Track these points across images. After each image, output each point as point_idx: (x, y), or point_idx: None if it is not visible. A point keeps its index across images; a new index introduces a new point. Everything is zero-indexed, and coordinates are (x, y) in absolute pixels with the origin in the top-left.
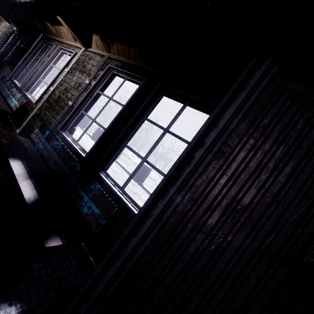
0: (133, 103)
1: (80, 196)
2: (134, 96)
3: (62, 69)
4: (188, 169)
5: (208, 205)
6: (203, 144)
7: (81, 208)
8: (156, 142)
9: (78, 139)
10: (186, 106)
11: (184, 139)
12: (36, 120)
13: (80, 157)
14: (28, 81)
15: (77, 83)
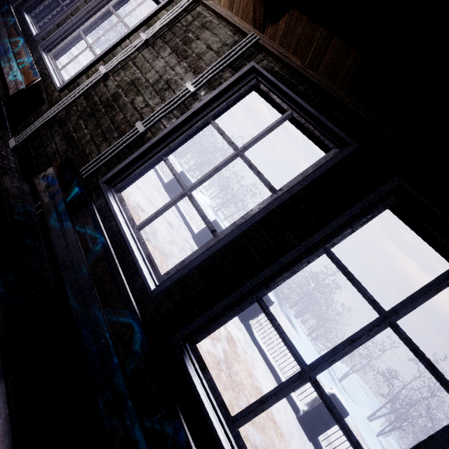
0: (304, 197)
1: (130, 442)
2: (312, 181)
3: (132, 30)
4: None
5: None
6: None
7: None
8: (351, 339)
9: (141, 224)
10: None
11: (443, 377)
12: (55, 133)
13: (141, 281)
14: (53, 28)
15: (162, 79)
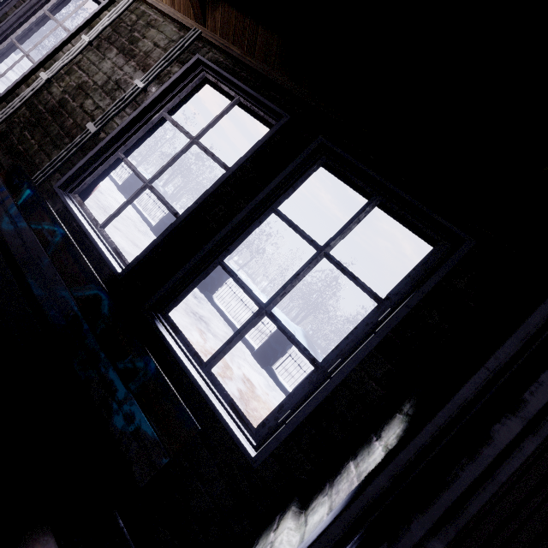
0: (251, 167)
1: (105, 383)
2: (256, 153)
3: (73, 33)
4: (472, 471)
5: (481, 542)
6: (519, 404)
7: (108, 414)
8: (297, 273)
9: (104, 222)
10: (374, 205)
11: (362, 283)
12: None
13: (109, 269)
14: None
15: (111, 80)
